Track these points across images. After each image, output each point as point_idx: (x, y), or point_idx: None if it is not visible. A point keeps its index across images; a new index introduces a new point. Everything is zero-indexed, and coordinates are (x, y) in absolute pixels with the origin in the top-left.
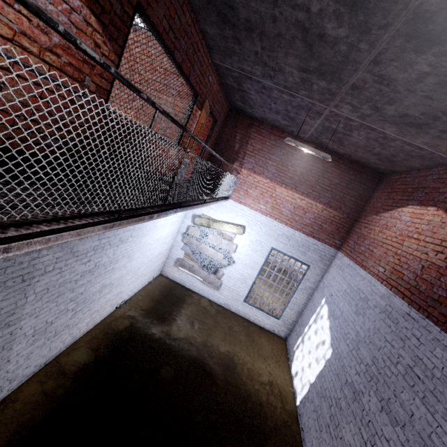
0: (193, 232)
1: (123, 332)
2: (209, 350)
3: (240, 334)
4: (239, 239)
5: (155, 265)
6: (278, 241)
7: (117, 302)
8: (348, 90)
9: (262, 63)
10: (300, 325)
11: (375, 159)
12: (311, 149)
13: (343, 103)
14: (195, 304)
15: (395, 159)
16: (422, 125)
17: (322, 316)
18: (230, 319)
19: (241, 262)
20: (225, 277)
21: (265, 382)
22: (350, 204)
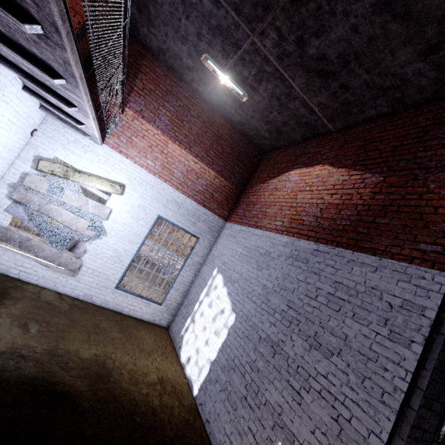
0: (33, 182)
1: None
2: (61, 361)
3: (112, 330)
4: (116, 201)
5: None
6: (166, 208)
7: None
8: (287, 2)
9: None
10: (187, 305)
11: (265, 130)
12: (230, 79)
13: (271, 29)
14: (29, 299)
15: (284, 129)
16: (330, 75)
17: (216, 286)
18: (94, 314)
19: (115, 233)
20: (88, 256)
21: (154, 381)
22: (238, 175)
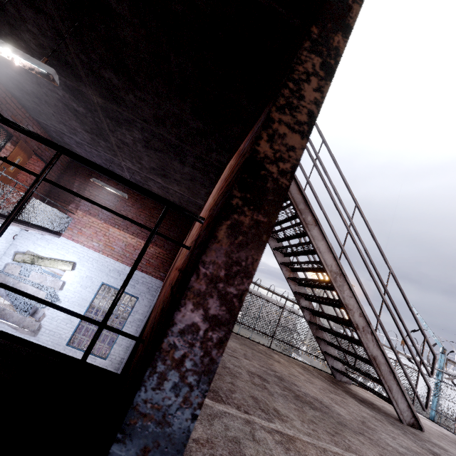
0: (11, 269)
1: None
2: None
3: None
4: (69, 275)
5: None
6: (109, 276)
7: None
8: (118, 148)
9: (63, 123)
10: None
11: None
12: (112, 188)
13: (124, 158)
14: None
15: (184, 206)
16: (166, 176)
17: None
18: None
19: (68, 300)
20: (46, 319)
21: None
22: (171, 243)
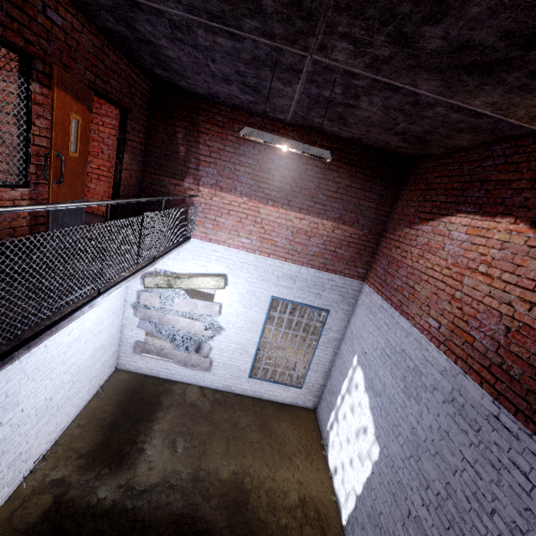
0: (147, 300)
1: (38, 525)
2: (203, 487)
3: (251, 430)
4: (222, 294)
5: (95, 368)
6: (279, 286)
7: (21, 469)
8: None
9: None
10: (330, 392)
11: (398, 141)
12: (293, 143)
13: (334, 38)
14: (177, 405)
15: (430, 138)
16: (496, 65)
17: (357, 386)
18: (233, 409)
19: (232, 326)
20: (214, 352)
21: (295, 504)
22: (370, 213)
